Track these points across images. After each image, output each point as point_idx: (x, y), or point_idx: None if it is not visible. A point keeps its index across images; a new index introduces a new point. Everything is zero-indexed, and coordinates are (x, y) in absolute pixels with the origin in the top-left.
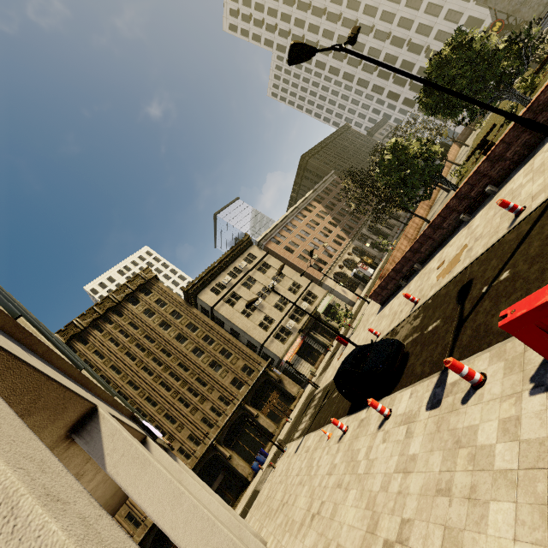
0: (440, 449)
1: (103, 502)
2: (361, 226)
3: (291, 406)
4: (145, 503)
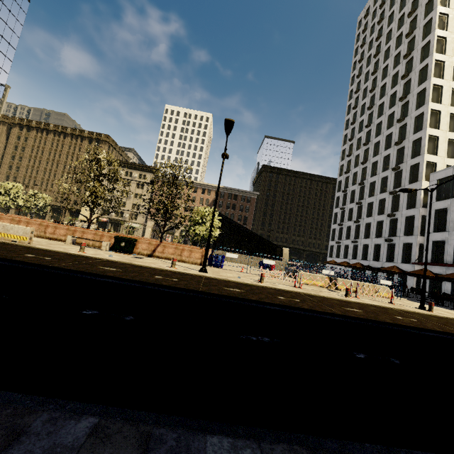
0: None
1: None
2: None
3: None
4: None
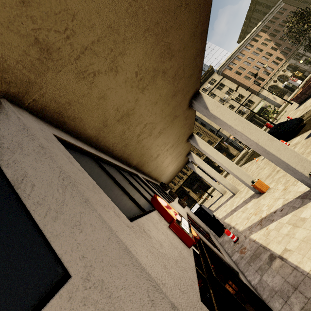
0: (304, 147)
1: (177, 169)
2: (299, 46)
3: (232, 160)
4: (210, 154)
